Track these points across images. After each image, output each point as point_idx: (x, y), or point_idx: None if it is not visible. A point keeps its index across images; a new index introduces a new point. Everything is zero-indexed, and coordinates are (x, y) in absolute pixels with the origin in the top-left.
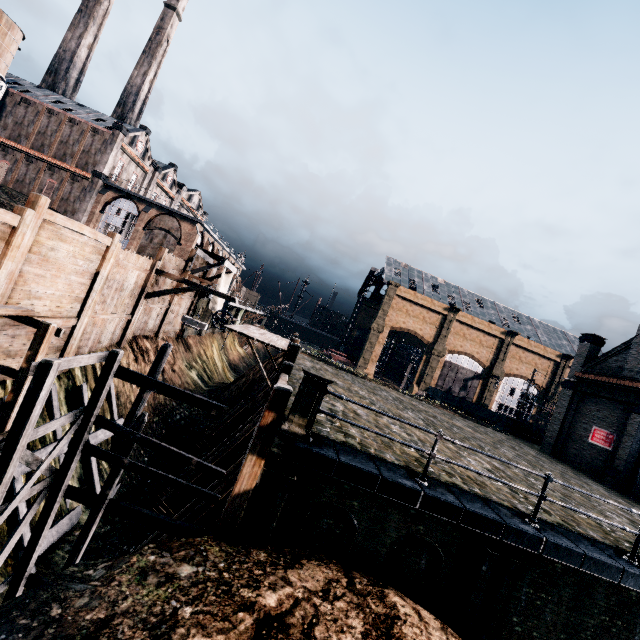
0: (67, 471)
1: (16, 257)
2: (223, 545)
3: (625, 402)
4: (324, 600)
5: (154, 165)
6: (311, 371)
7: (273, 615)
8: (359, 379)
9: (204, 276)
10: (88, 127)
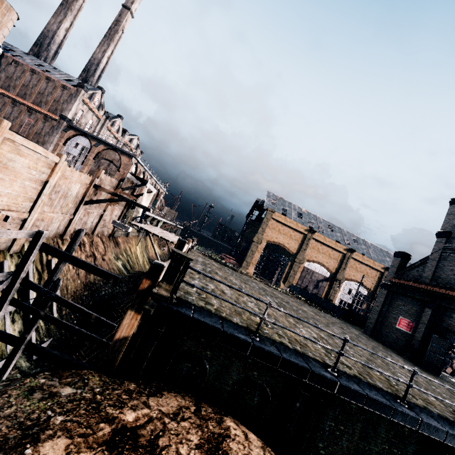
0: None
1: None
2: (103, 376)
3: (422, 300)
4: (173, 420)
5: (106, 115)
6: (178, 251)
7: (128, 427)
8: (237, 273)
9: (132, 193)
10: (59, 84)
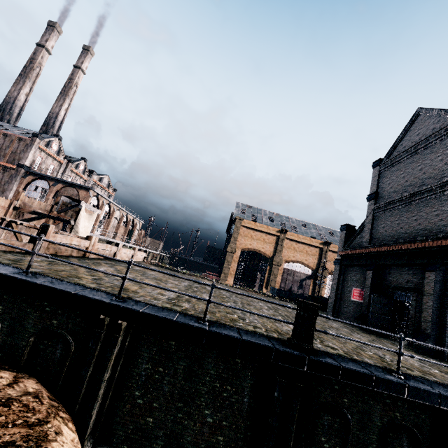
0: None
1: None
2: None
3: (366, 265)
4: None
5: (67, 158)
6: None
7: None
8: (181, 274)
9: (77, 218)
10: (16, 137)
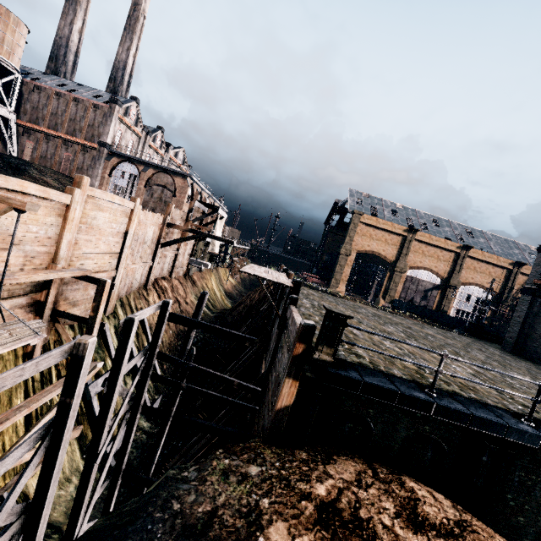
0: (142, 395)
1: (71, 229)
2: (273, 448)
3: None
4: (359, 488)
5: (145, 130)
6: (333, 309)
7: (326, 502)
8: (339, 299)
9: (201, 223)
10: (90, 104)
